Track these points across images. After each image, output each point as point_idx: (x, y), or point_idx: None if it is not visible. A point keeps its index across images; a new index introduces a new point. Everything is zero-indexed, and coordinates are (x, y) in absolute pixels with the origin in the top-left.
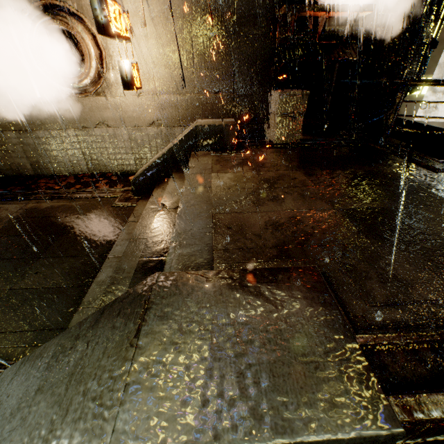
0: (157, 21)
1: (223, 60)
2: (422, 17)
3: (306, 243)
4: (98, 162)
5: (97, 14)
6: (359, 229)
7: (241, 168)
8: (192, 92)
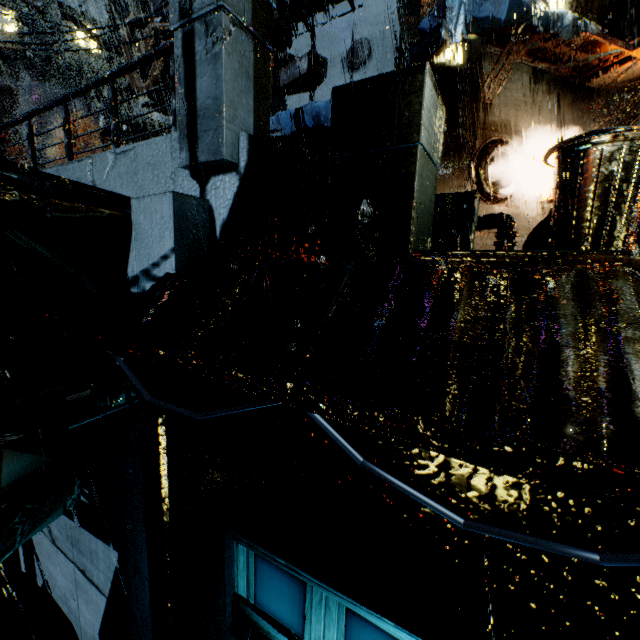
0: None
1: None
2: None
3: None
4: None
5: None
6: None
7: None
8: None
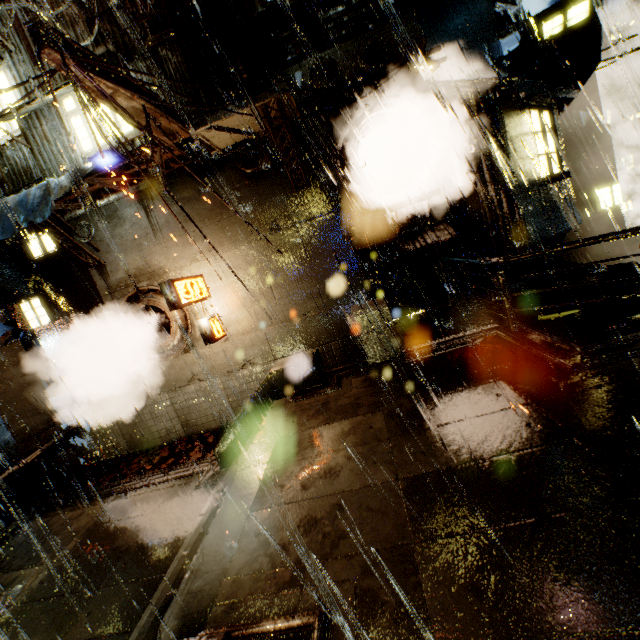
0: (231, 272)
1: (304, 282)
2: (509, 175)
3: (332, 552)
4: (195, 422)
5: (168, 297)
6: (410, 515)
7: (314, 422)
8: (280, 321)
